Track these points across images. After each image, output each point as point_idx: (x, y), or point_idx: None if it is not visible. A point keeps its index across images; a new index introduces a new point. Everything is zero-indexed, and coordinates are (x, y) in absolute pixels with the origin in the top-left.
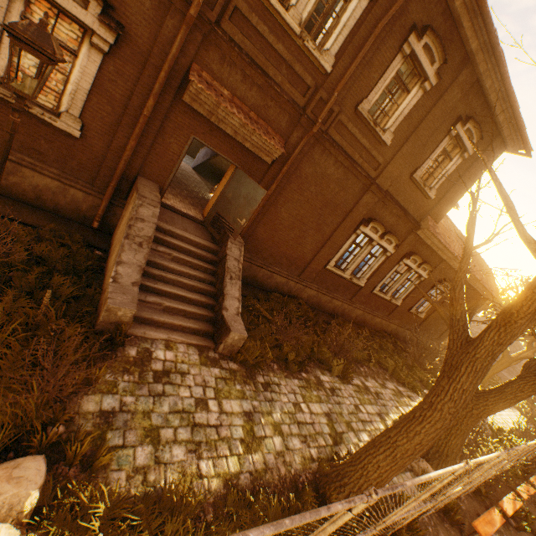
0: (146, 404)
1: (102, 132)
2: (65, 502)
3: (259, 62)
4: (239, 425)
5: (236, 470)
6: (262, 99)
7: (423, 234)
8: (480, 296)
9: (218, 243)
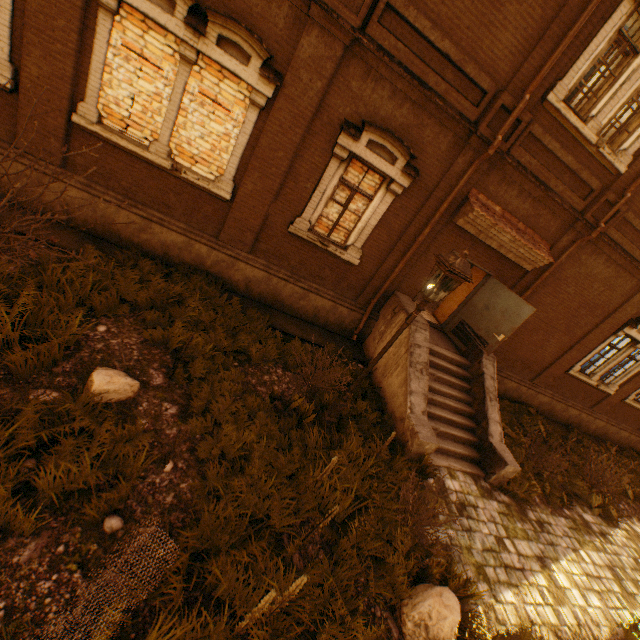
0: (463, 538)
1: (374, 257)
2: (473, 631)
3: (541, 176)
4: (538, 571)
5: (555, 621)
6: (534, 209)
7: None
8: None
9: (464, 355)
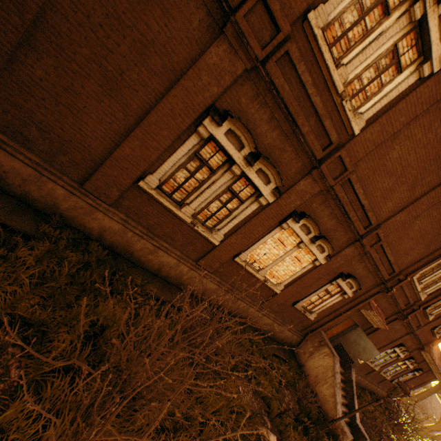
0: None
1: (319, 316)
2: None
3: (396, 297)
4: None
5: None
6: (387, 305)
7: (423, 352)
8: (434, 376)
9: (340, 363)
